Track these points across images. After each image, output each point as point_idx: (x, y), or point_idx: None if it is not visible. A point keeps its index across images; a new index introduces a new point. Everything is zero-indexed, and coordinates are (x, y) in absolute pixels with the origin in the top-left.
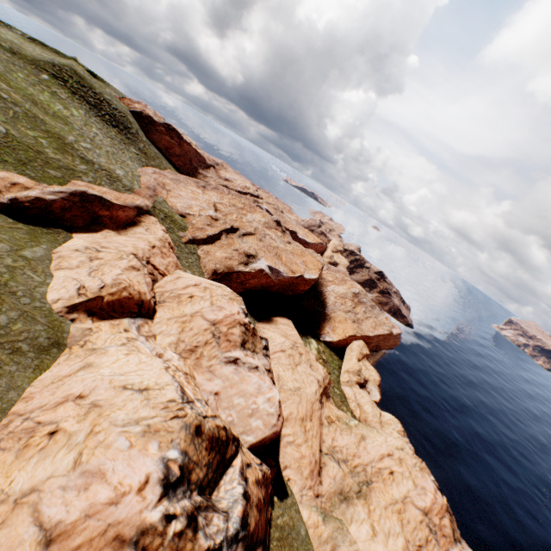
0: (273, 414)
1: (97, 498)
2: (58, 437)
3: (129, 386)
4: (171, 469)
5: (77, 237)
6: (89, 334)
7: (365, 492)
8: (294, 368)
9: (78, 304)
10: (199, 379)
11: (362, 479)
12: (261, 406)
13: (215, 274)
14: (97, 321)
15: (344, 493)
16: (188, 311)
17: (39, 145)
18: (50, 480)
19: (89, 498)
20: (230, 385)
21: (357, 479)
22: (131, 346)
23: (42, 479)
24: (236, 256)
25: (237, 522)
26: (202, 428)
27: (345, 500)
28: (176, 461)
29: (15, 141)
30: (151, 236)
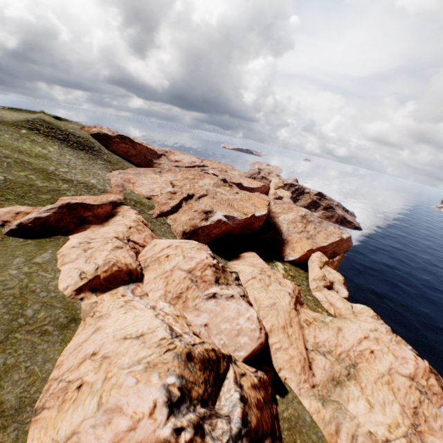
0: (255, 329)
1: (119, 428)
2: (83, 389)
3: (128, 336)
4: (172, 392)
5: (72, 237)
6: (95, 306)
7: (353, 373)
8: (267, 289)
9: (82, 286)
10: (189, 317)
11: (347, 363)
12: (243, 326)
13: (185, 234)
14: (100, 295)
15: (336, 379)
16: (167, 268)
17: (30, 180)
18: (83, 423)
19: (113, 430)
20: (214, 315)
21: (344, 364)
22: (128, 306)
23: (78, 423)
24: (196, 215)
25: (238, 422)
26: (192, 354)
27: (338, 384)
28: (174, 385)
29: (12, 183)
30: (127, 220)
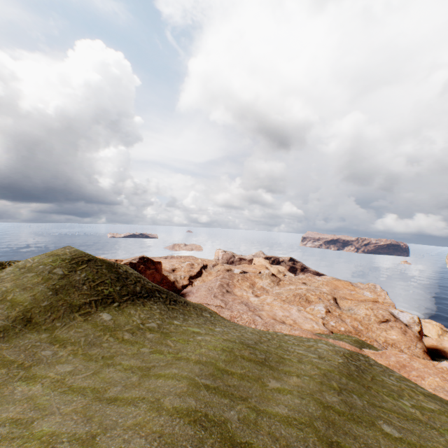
0: None
1: None
2: None
3: None
4: None
5: None
6: None
7: None
8: None
9: None
10: None
11: None
12: None
13: (427, 354)
14: None
15: None
16: None
17: (433, 411)
18: None
19: None
20: None
21: None
22: None
23: None
24: (399, 325)
25: None
26: None
27: None
28: None
29: None
30: None
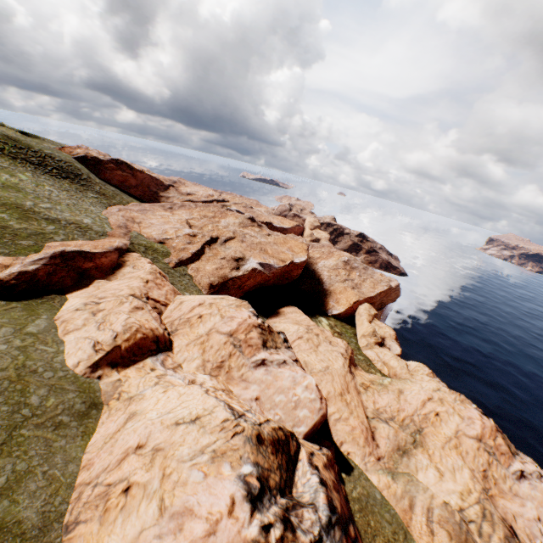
0: (315, 399)
1: (195, 535)
2: (133, 492)
3: (181, 421)
4: (251, 483)
5: (71, 297)
6: (119, 385)
7: (419, 440)
8: (316, 350)
9: (99, 360)
10: (236, 391)
11: (412, 429)
12: (301, 396)
13: (212, 287)
14: (122, 370)
15: (402, 448)
16: (202, 331)
17: (1, 220)
18: (143, 534)
19: (187, 538)
20: (266, 386)
21: (408, 430)
22: (164, 383)
23: (134, 535)
24: (225, 264)
25: (325, 509)
26: (262, 435)
27: (405, 454)
28: (252, 475)
29: None
30: (141, 272)
